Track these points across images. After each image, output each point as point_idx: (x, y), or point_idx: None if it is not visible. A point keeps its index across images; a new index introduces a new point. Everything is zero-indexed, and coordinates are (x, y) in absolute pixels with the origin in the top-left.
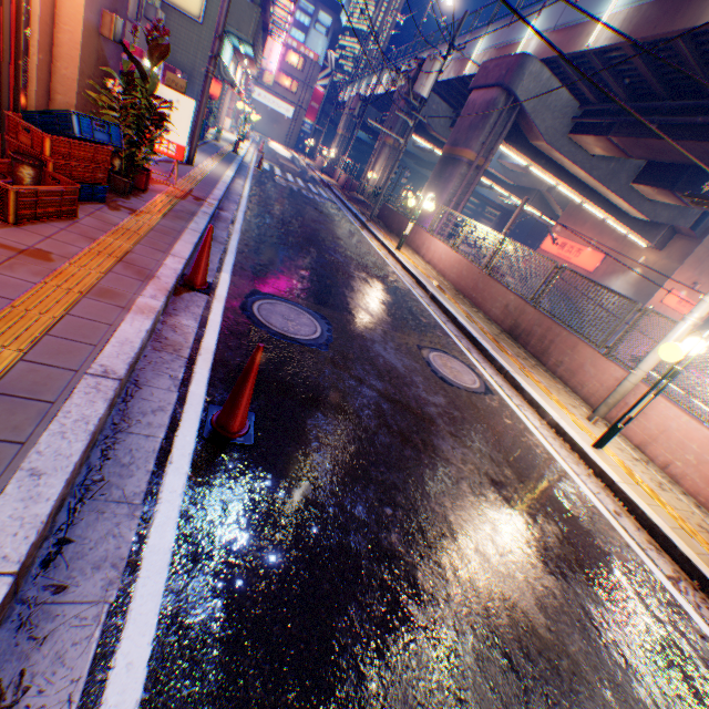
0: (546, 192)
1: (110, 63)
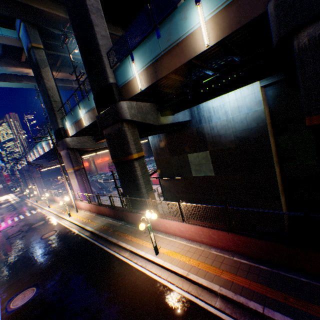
0: None
1: None
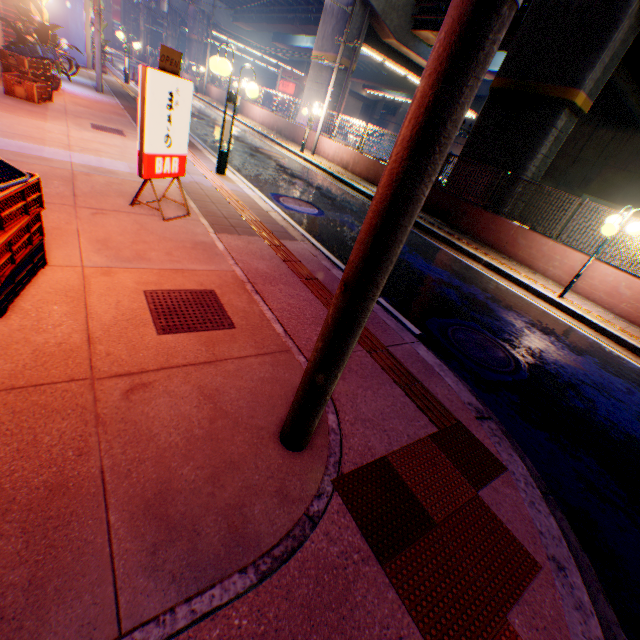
0: None
1: None
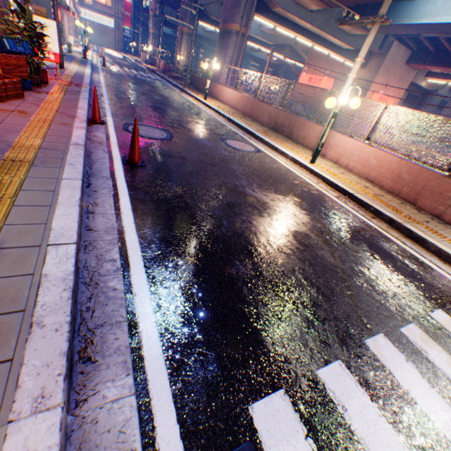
0: (294, 45)
1: (2, 6)
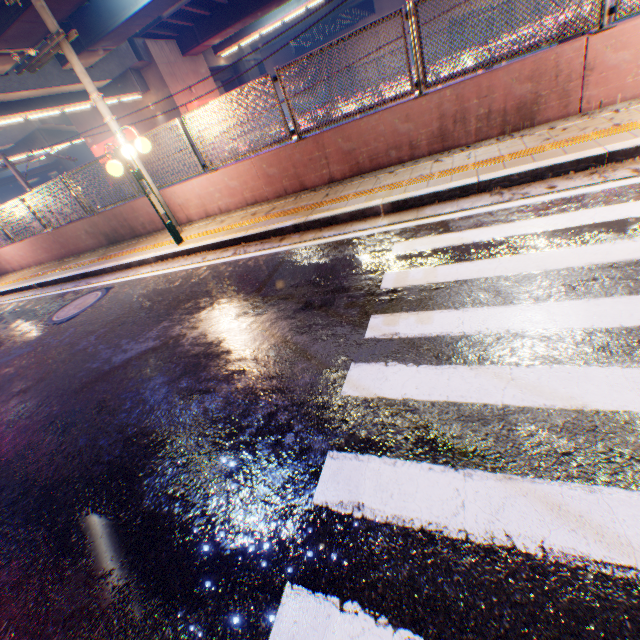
0: (44, 125)
1: None
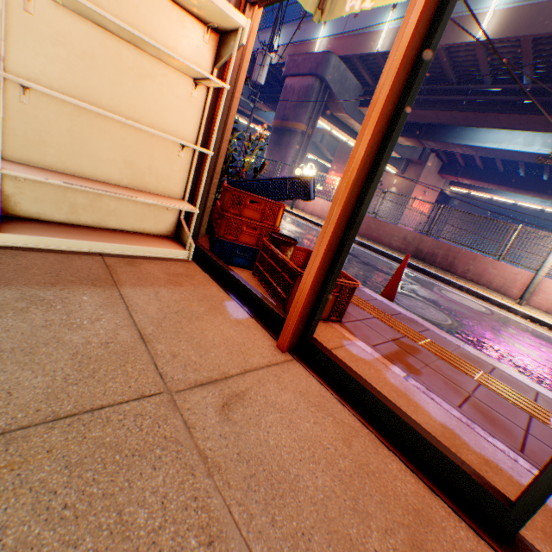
0: (320, 143)
1: None
